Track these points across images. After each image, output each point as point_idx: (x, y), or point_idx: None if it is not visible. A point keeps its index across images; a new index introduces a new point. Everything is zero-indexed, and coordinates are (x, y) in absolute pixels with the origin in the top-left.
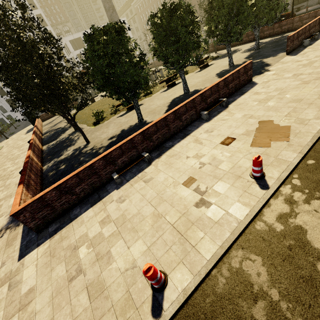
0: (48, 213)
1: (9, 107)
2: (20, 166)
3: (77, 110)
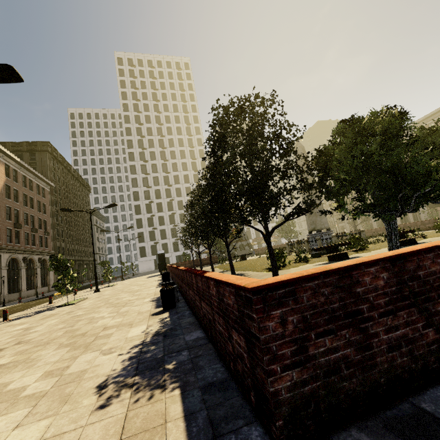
0: (344, 359)
1: (138, 255)
2: (145, 297)
3: (285, 219)
